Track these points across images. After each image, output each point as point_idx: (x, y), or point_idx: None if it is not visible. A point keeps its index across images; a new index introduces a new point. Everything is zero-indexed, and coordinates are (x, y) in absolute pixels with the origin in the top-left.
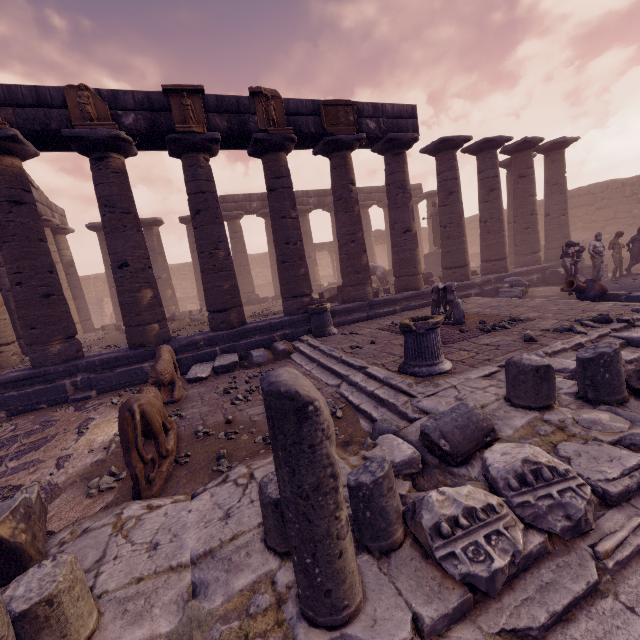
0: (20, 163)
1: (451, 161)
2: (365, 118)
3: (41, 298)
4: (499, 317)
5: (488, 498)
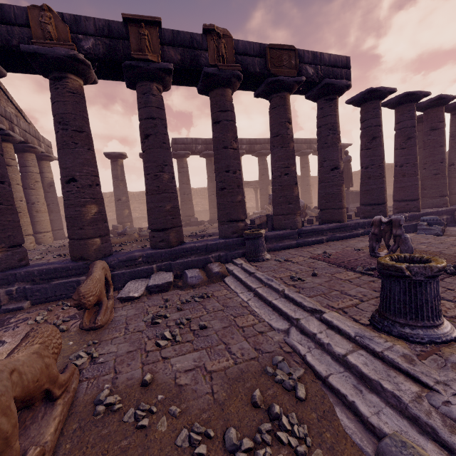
0: None
1: (376, 110)
2: (305, 64)
3: None
4: (447, 256)
5: None
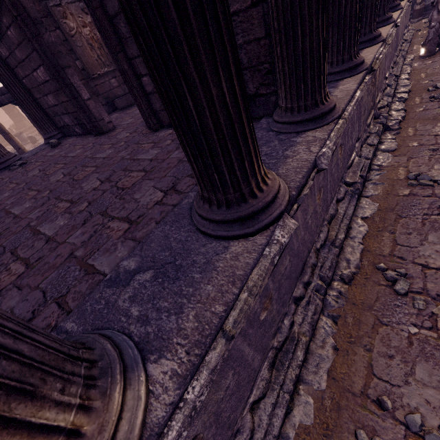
0: None
1: None
2: None
3: None
4: None
5: None
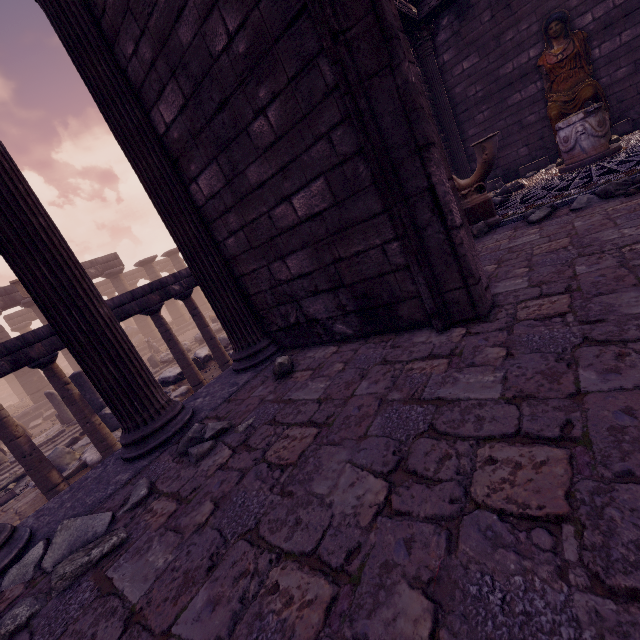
0: None
1: (151, 269)
2: (87, 269)
3: None
4: None
5: None
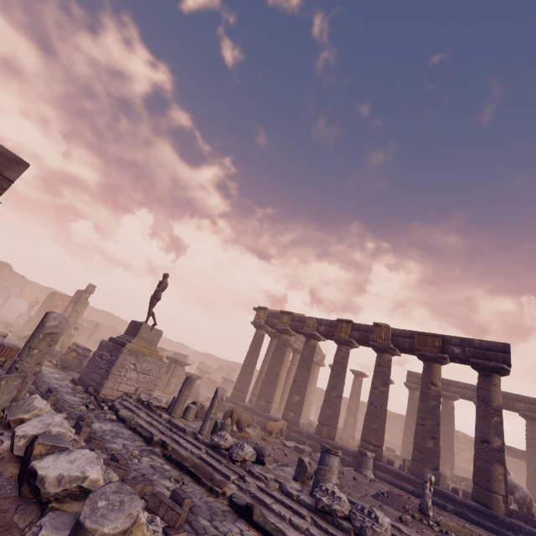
0: (288, 337)
1: None
2: (451, 345)
3: (268, 382)
4: None
5: (229, 439)
